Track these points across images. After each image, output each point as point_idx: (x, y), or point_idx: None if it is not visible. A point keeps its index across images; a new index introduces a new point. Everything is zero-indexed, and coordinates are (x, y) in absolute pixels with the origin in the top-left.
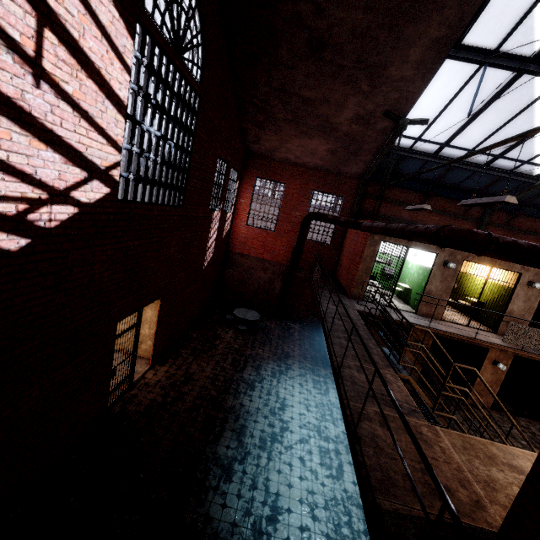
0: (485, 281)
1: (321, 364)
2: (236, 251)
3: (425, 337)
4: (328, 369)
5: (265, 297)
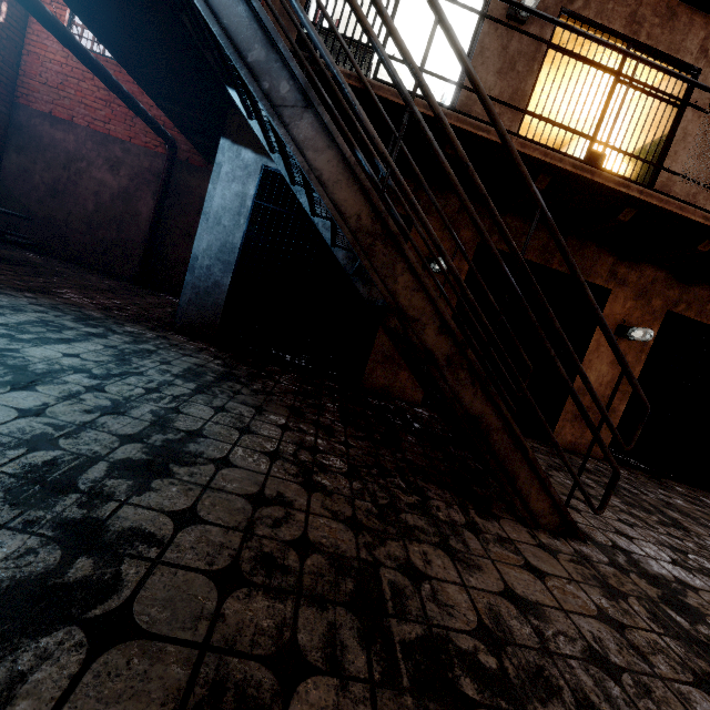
0: (611, 88)
1: (156, 325)
2: (38, 107)
3: (453, 250)
4: (162, 332)
5: (114, 235)
